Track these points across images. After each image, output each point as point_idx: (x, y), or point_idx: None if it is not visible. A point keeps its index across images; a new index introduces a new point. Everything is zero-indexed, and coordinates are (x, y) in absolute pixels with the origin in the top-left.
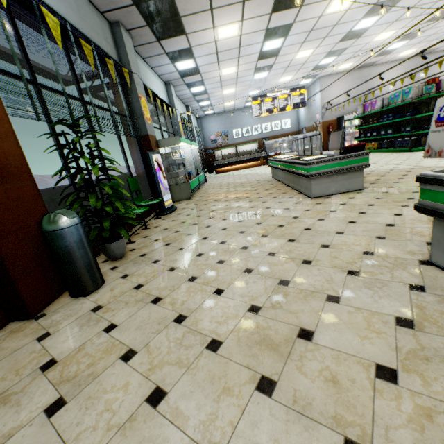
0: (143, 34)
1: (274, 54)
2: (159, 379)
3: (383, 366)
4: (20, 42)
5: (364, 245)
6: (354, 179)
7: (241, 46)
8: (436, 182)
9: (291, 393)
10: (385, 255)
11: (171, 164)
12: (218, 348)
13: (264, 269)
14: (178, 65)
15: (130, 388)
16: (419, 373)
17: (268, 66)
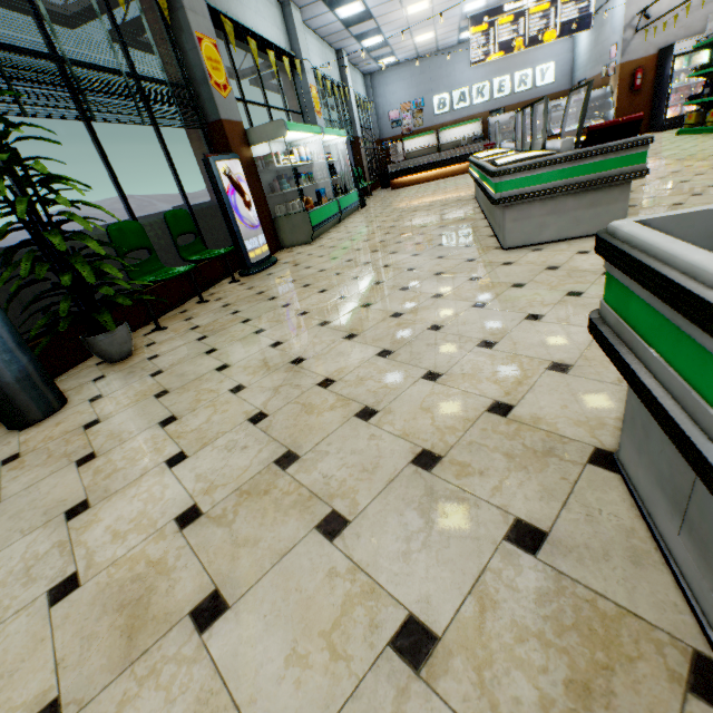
0: None
1: None
2: None
3: None
4: None
5: (508, 386)
6: (606, 206)
7: None
8: (621, 260)
9: None
10: (530, 421)
11: (281, 176)
12: (62, 599)
13: (284, 419)
14: None
15: None
16: None
17: None
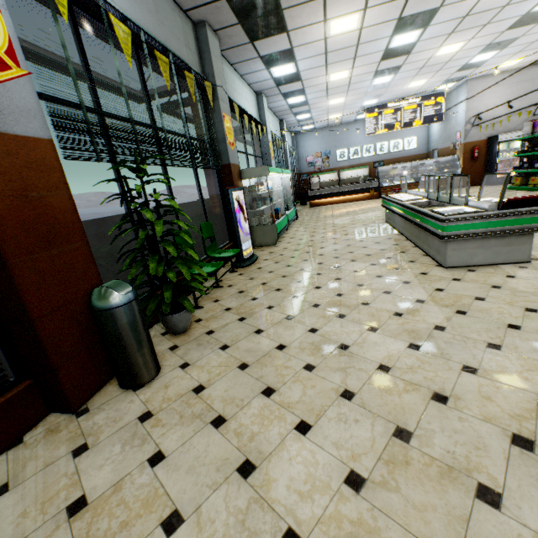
0: (234, 34)
1: (405, 51)
2: None
3: None
4: (84, 61)
5: None
6: (517, 246)
7: (360, 43)
8: None
9: None
10: None
11: (255, 198)
12: None
13: (372, 397)
14: (274, 71)
15: None
16: None
17: (394, 68)
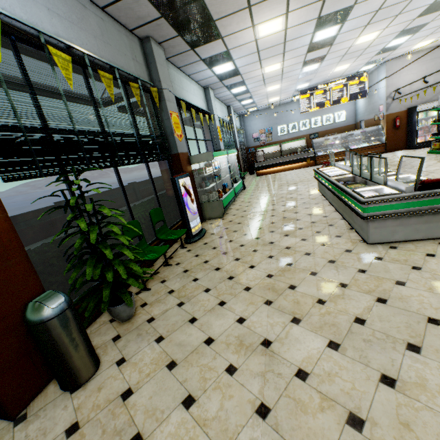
0: (176, 44)
1: (327, 43)
2: None
3: None
4: (30, 88)
5: None
6: (436, 223)
7: (287, 41)
8: None
9: None
10: None
11: (205, 178)
12: None
13: (286, 416)
14: (216, 69)
15: None
16: None
17: (319, 58)
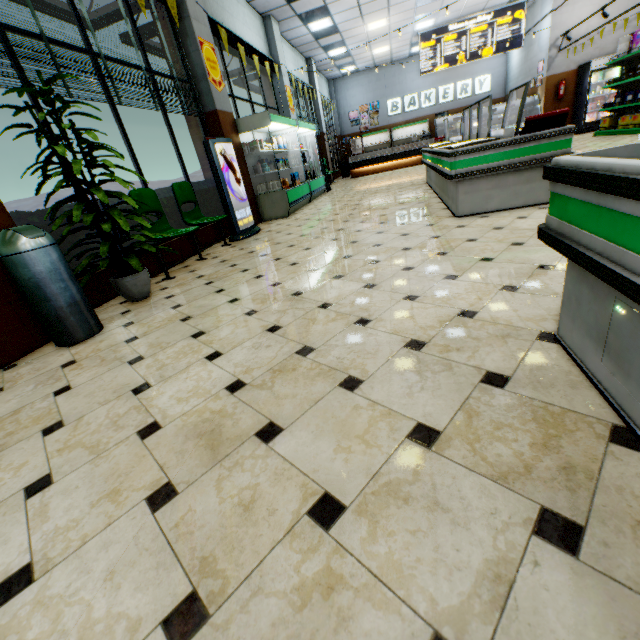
0: None
1: None
2: (58, 465)
3: (331, 499)
4: None
5: (472, 301)
6: (539, 182)
7: None
8: (563, 176)
9: (182, 512)
10: (491, 319)
11: (262, 160)
12: (150, 435)
13: (296, 328)
14: None
15: (23, 470)
16: (374, 520)
17: None
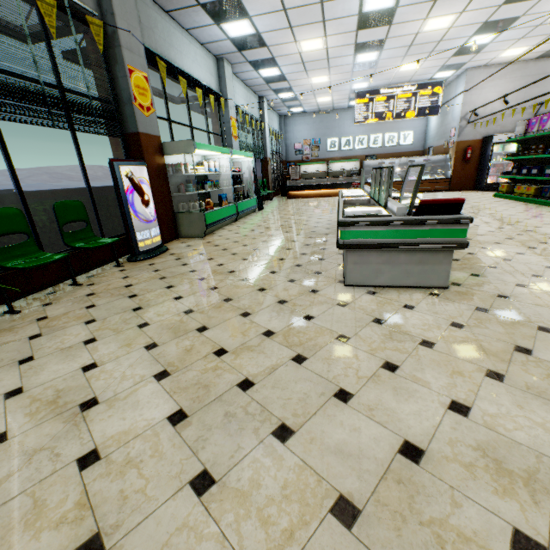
0: None
1: (384, 20)
2: None
3: None
4: None
5: (276, 538)
6: (432, 265)
7: (325, 1)
8: None
9: None
10: None
11: (190, 180)
12: None
13: None
14: (227, 28)
15: None
16: None
17: (376, 42)
